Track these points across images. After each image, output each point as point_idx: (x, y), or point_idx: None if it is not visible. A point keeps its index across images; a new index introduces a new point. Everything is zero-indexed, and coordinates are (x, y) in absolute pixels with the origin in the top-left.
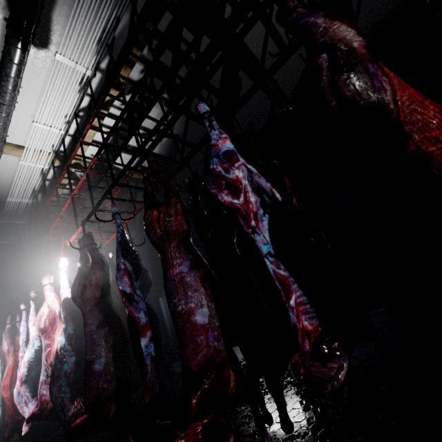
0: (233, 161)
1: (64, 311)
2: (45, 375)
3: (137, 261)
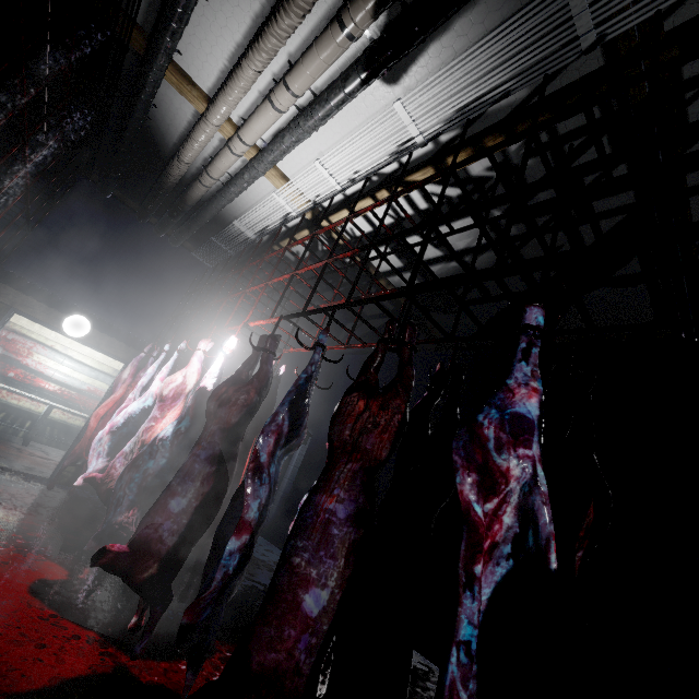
0: (521, 439)
1: (194, 400)
2: (132, 447)
3: (301, 424)
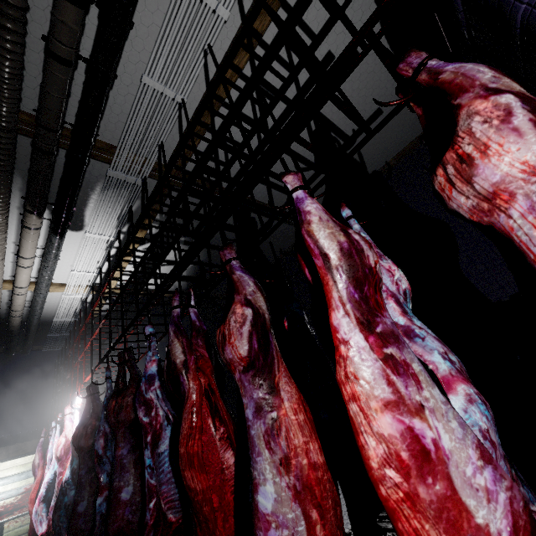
0: (150, 384)
1: (72, 447)
2: (55, 501)
3: None
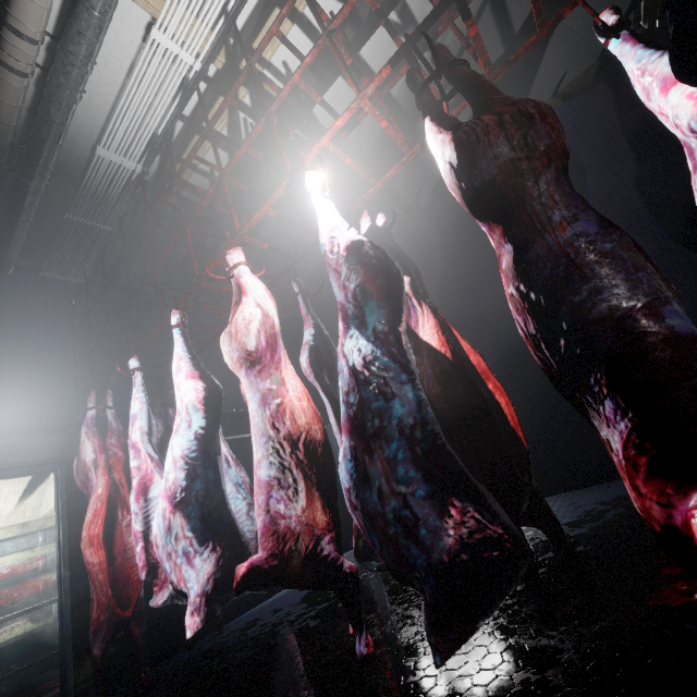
0: None
1: (357, 270)
2: (276, 465)
3: None
